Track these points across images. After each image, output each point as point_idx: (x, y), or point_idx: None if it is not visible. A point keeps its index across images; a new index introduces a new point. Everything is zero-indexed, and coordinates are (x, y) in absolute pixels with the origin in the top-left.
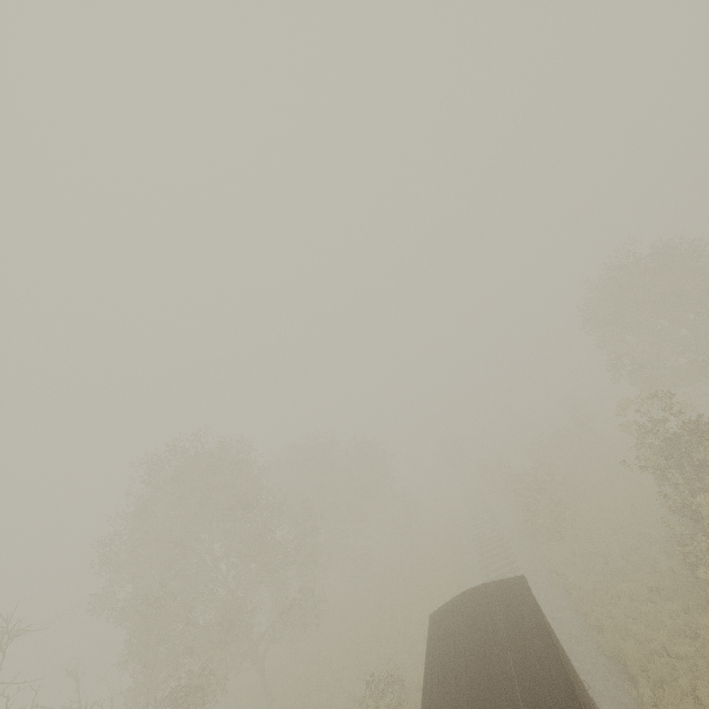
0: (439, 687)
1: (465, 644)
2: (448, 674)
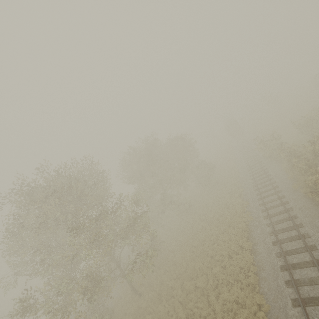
0: None
1: None
2: None
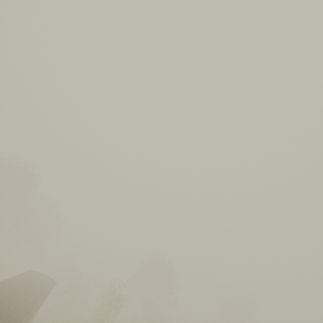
0: (23, 276)
1: (35, 276)
2: (27, 276)
